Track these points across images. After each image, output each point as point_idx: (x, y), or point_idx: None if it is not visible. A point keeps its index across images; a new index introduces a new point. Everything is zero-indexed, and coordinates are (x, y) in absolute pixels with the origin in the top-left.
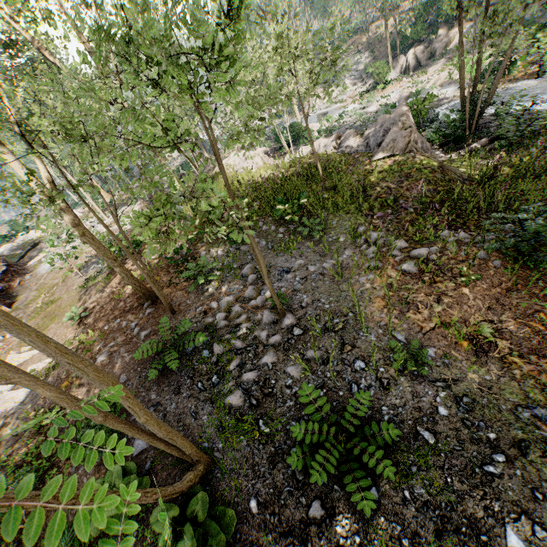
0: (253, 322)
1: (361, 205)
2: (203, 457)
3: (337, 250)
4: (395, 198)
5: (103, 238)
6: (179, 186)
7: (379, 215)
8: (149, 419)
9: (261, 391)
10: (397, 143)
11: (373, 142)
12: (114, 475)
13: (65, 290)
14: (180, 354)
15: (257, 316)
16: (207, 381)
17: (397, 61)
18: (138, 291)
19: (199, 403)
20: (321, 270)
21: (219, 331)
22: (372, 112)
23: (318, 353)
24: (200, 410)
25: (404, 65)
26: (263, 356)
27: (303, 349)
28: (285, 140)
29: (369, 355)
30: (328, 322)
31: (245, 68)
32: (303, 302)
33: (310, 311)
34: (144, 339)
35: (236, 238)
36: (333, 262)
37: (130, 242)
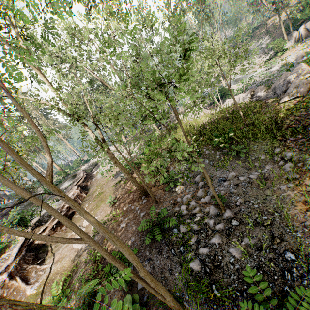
0: (203, 213)
1: (275, 133)
2: (177, 304)
3: (259, 166)
4: (303, 127)
5: (124, 161)
6: (158, 131)
7: (290, 140)
8: (146, 276)
9: (212, 263)
10: (299, 88)
11: (279, 91)
12: (128, 301)
13: (107, 187)
14: (161, 229)
15: (206, 209)
16: (177, 249)
17: (290, 36)
18: (139, 189)
19: (173, 263)
20: (249, 179)
21: (182, 216)
22: (275, 70)
23: (252, 241)
24: (173, 268)
25: (297, 36)
26: (212, 238)
27: (240, 237)
28: (216, 98)
29: (297, 248)
30: (258, 218)
31: (194, 77)
32: (237, 201)
33: (243, 208)
34: (142, 217)
35: (192, 168)
36: (257, 174)
37: (135, 162)
